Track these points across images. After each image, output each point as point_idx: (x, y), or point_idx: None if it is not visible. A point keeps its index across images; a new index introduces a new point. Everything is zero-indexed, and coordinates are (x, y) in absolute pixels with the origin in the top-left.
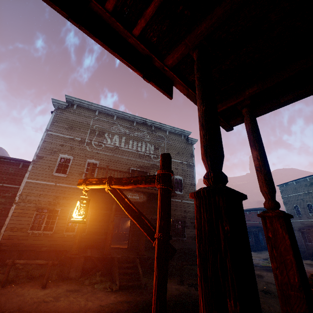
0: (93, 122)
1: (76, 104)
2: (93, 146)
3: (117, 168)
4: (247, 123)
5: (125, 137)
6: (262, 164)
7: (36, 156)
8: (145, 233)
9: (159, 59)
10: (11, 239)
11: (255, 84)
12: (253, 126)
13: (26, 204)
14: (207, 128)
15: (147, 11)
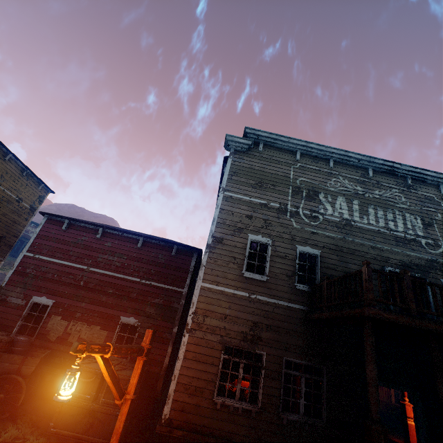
0: (294, 174)
1: (262, 143)
2: (303, 219)
3: (357, 266)
4: None
5: (357, 201)
6: None
7: (212, 238)
8: None
9: None
10: (187, 413)
11: None
12: None
13: (205, 334)
14: None
15: None
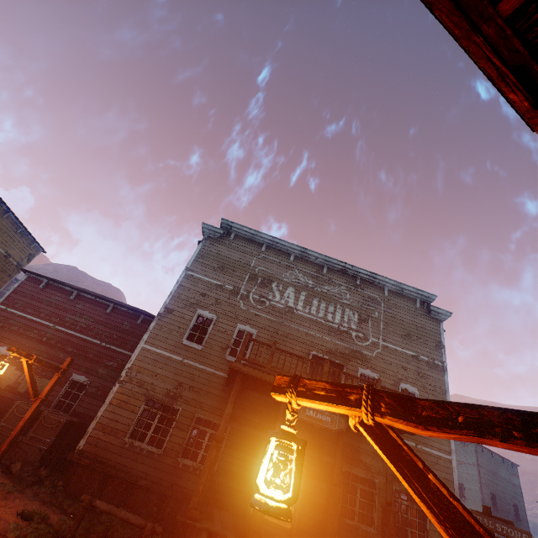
0: (256, 263)
1: (234, 233)
2: (251, 302)
3: (287, 348)
4: None
5: (306, 292)
6: None
7: (165, 308)
8: None
9: None
10: (99, 448)
11: None
12: None
13: (134, 386)
14: None
15: None
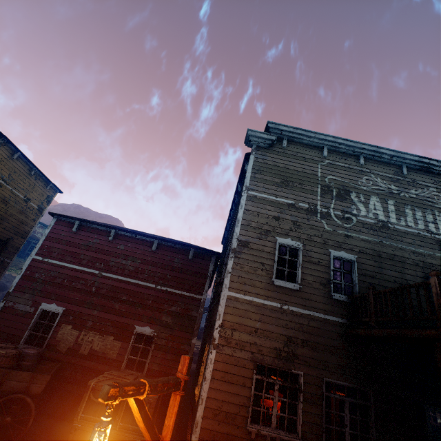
0: (322, 171)
1: (286, 138)
2: (334, 220)
3: (398, 273)
4: None
5: (392, 201)
6: None
7: (237, 241)
8: None
9: None
10: None
11: None
12: None
13: (234, 350)
14: None
15: None
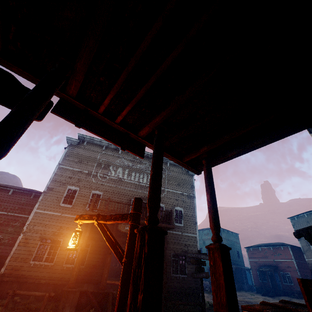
0: (100, 156)
1: (86, 141)
2: (98, 178)
3: (119, 199)
4: (204, 172)
5: (128, 169)
6: (211, 205)
7: (47, 188)
8: (118, 259)
9: (134, 134)
10: (14, 270)
11: (206, 145)
12: (207, 175)
13: (32, 233)
14: (151, 187)
15: (122, 113)
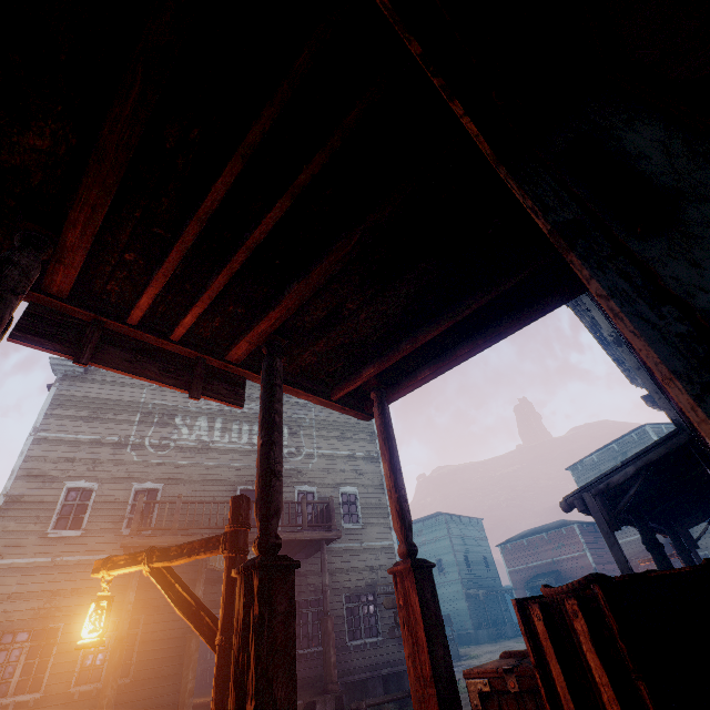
0: (148, 396)
1: None
2: (148, 450)
3: (207, 492)
4: (376, 417)
5: (222, 418)
6: (393, 485)
7: (6, 497)
8: (206, 640)
9: (217, 358)
10: None
11: (371, 363)
12: (381, 423)
13: None
14: (260, 474)
15: (185, 321)
